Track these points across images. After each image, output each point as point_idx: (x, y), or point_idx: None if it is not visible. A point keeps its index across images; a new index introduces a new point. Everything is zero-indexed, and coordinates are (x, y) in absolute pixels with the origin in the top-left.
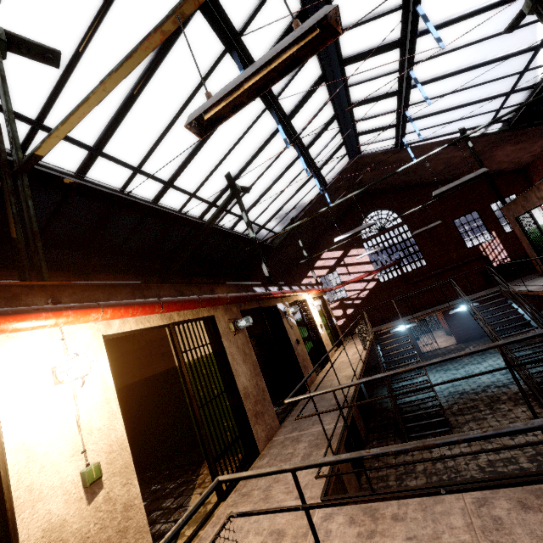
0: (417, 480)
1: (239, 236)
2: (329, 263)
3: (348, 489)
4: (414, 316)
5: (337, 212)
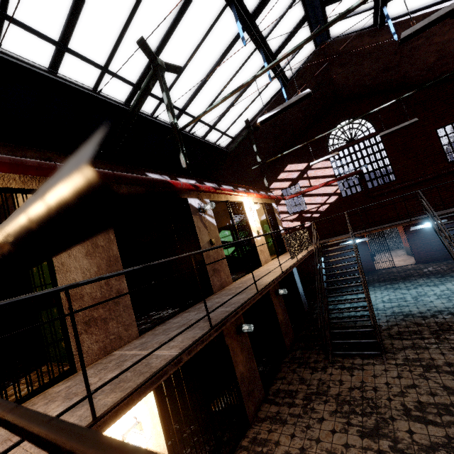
0: (326, 405)
1: (181, 133)
2: (292, 175)
3: (245, 402)
4: (367, 230)
5: (303, 120)
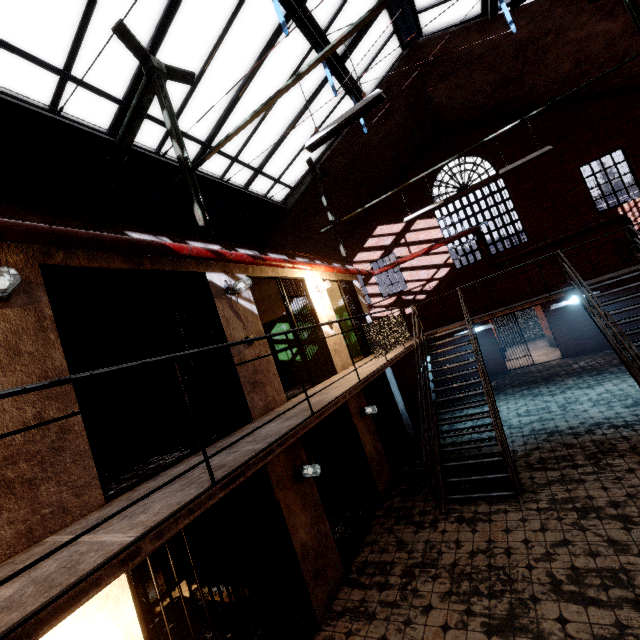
0: (435, 584)
1: (208, 179)
2: (384, 242)
3: (310, 589)
4: (491, 313)
5: (395, 160)
